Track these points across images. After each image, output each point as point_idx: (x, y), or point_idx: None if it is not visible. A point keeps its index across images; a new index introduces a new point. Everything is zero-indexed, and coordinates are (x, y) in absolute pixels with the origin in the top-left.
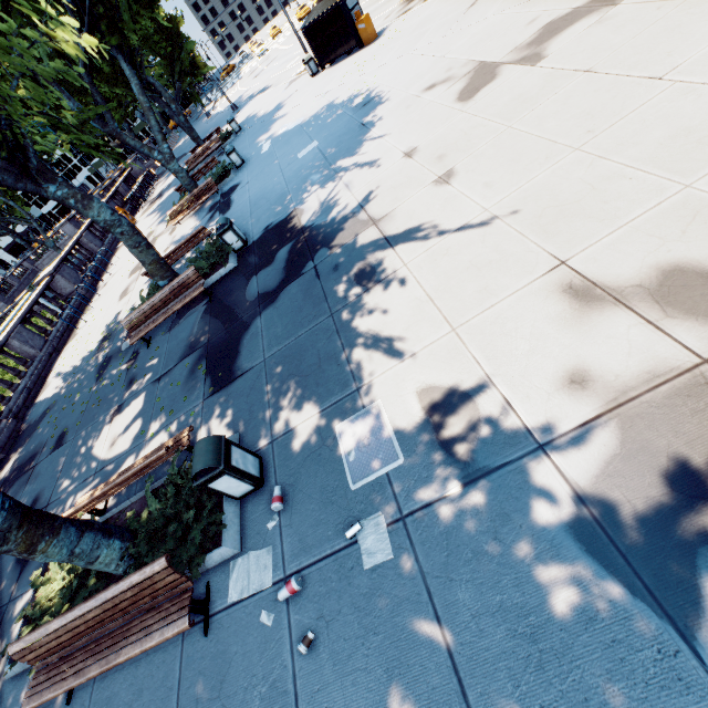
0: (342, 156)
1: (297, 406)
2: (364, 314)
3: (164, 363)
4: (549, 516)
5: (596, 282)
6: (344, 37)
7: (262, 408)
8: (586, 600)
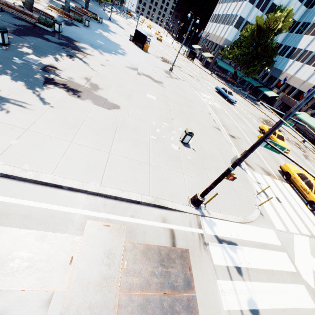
0: (102, 49)
1: (28, 49)
2: (60, 57)
3: (2, 18)
4: (47, 76)
5: (90, 80)
6: (141, 43)
7: (20, 43)
8: (39, 79)
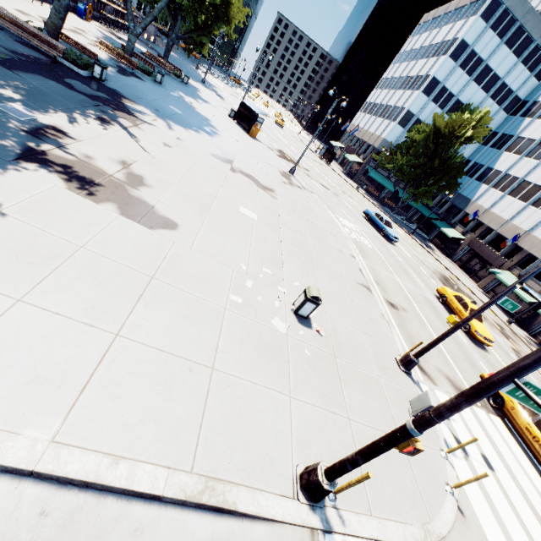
0: (173, 120)
1: (17, 92)
2: (83, 117)
3: None
4: (33, 146)
5: (130, 166)
6: (248, 123)
7: (4, 80)
8: (11, 147)
